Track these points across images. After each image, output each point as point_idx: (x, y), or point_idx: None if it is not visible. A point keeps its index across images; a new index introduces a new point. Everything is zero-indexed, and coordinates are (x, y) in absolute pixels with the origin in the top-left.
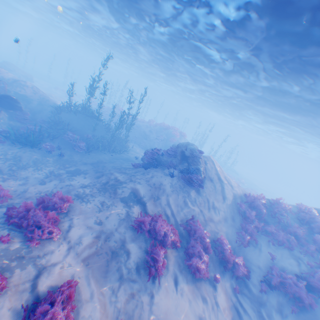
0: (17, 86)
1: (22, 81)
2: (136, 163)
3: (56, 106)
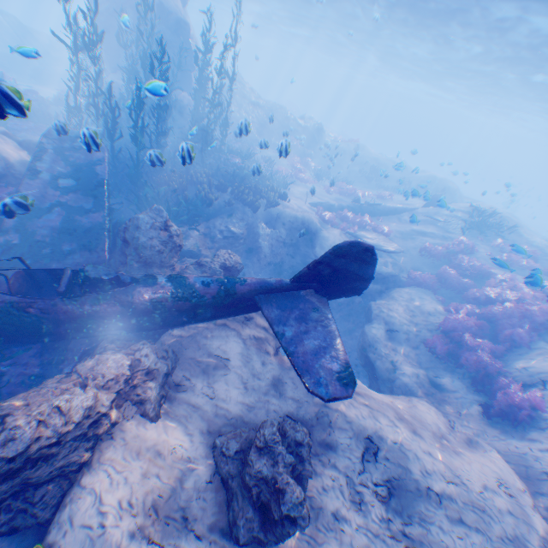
0: None
1: None
2: None
3: None
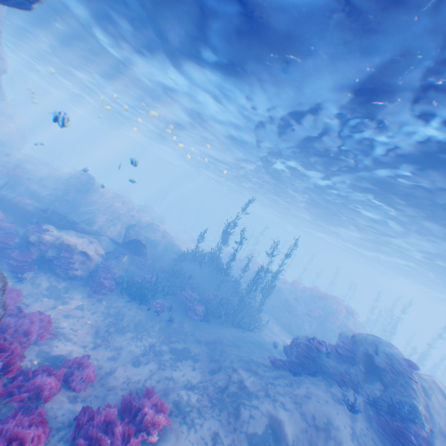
0: (148, 228)
1: (154, 223)
2: (277, 359)
3: (179, 251)
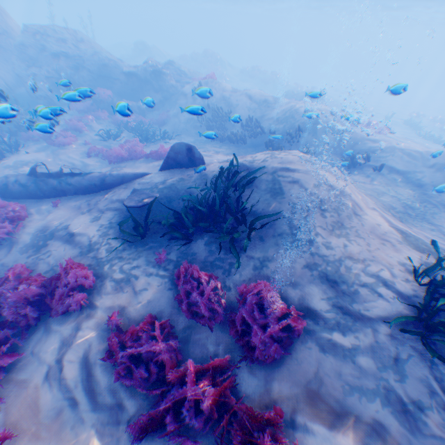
0: None
1: None
2: None
3: None
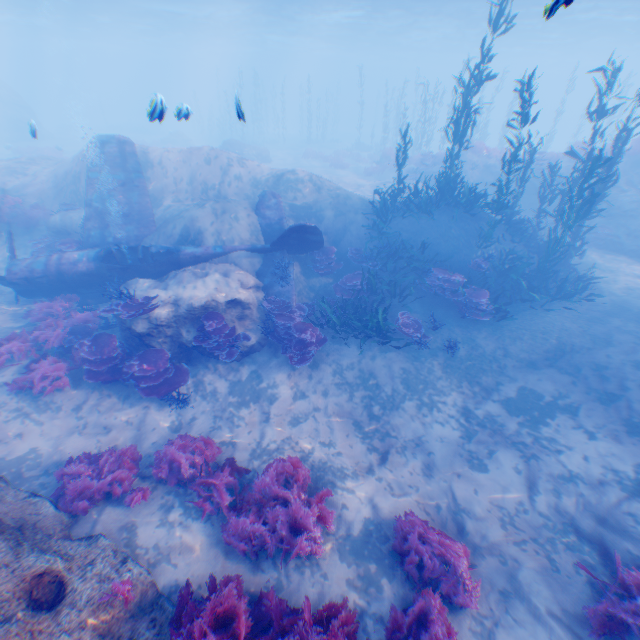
0: (285, 189)
1: (287, 174)
2: None
3: (366, 206)
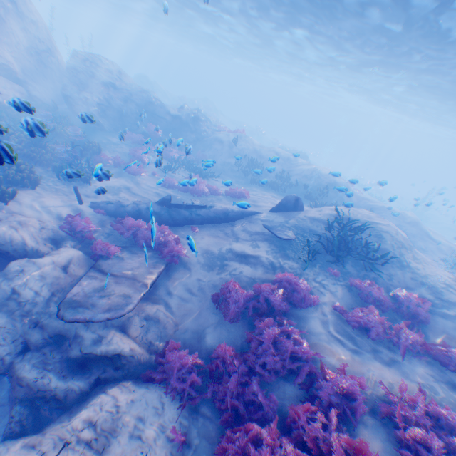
0: None
1: None
2: None
3: None
